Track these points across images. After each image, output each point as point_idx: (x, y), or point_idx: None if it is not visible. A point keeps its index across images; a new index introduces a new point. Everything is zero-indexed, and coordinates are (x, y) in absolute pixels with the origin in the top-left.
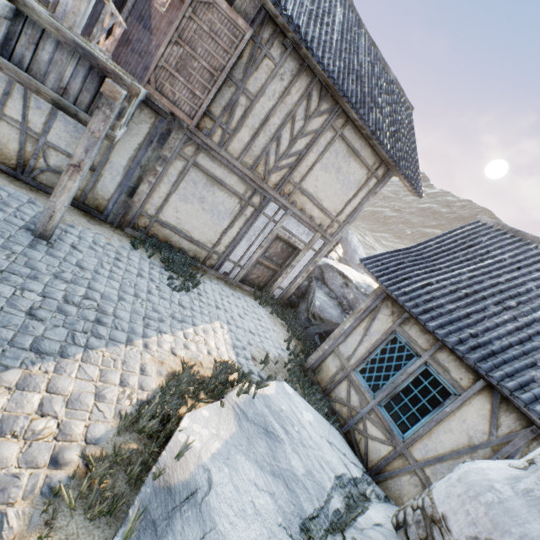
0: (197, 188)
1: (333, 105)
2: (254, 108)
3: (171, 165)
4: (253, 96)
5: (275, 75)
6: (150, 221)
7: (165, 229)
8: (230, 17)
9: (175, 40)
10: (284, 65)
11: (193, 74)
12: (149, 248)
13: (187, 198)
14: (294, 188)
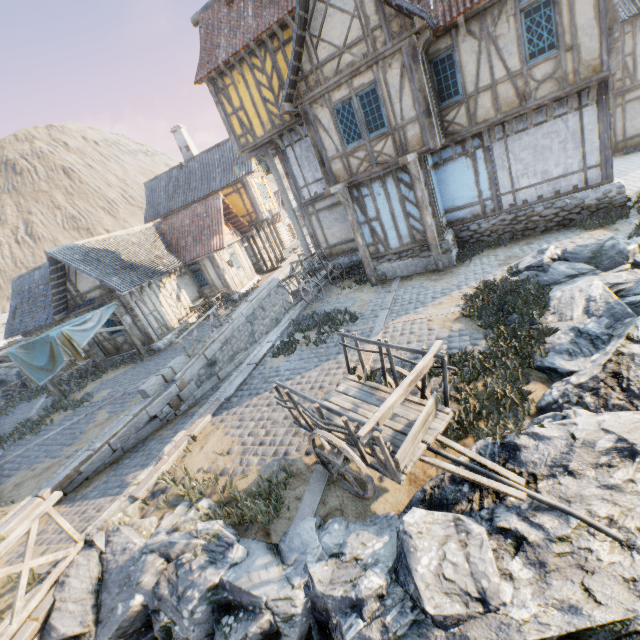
0: (635, 109)
1: None
2: (635, 54)
3: (615, 114)
4: (631, 52)
5: (634, 34)
6: (623, 143)
7: (633, 140)
8: None
9: None
10: (636, 26)
11: None
12: (634, 151)
13: (633, 118)
14: None
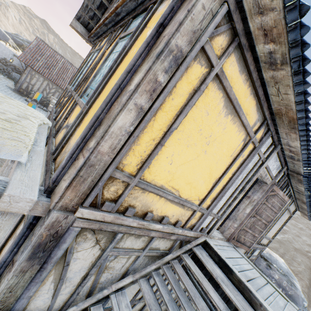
0: None
1: (290, 199)
2: None
3: None
4: None
5: None
6: None
7: None
8: (282, 197)
9: (253, 214)
10: None
11: (256, 227)
12: None
13: None
14: (262, 237)
